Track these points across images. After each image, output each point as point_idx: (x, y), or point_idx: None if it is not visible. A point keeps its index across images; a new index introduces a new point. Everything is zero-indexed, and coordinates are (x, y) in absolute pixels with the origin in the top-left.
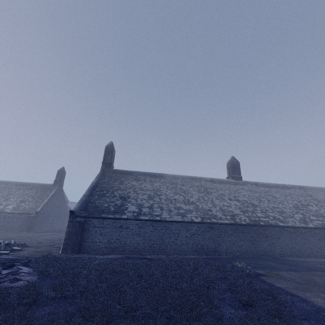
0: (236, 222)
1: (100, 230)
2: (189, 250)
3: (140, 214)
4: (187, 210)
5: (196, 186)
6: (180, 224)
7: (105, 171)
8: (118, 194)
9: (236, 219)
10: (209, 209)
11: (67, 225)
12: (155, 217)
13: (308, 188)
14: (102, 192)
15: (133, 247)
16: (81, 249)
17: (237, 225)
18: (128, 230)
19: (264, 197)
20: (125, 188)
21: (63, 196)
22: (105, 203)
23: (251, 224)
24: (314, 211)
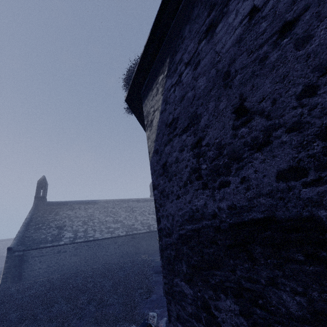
0: (150, 230)
1: (39, 259)
2: (117, 258)
3: (76, 238)
4: (115, 228)
5: (124, 207)
6: (110, 239)
7: (39, 205)
8: (54, 225)
9: (151, 228)
10: (133, 224)
11: (5, 261)
12: (89, 238)
13: None
14: (37, 225)
15: (71, 265)
16: (21, 278)
17: (151, 232)
18: (66, 253)
19: None
20: (61, 218)
21: None
22: (42, 235)
23: None
24: None
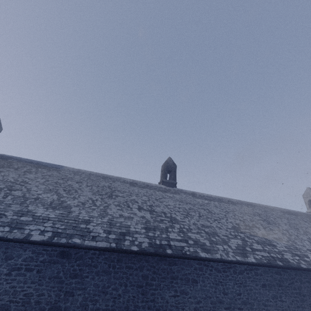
0: (120, 247)
1: None
2: None
3: None
4: (38, 219)
5: (100, 186)
6: None
7: None
8: None
9: (126, 240)
10: (88, 220)
11: None
12: None
13: (258, 205)
14: None
15: None
16: None
17: (121, 252)
18: None
19: (196, 211)
20: None
21: None
22: None
23: (147, 252)
24: (260, 236)
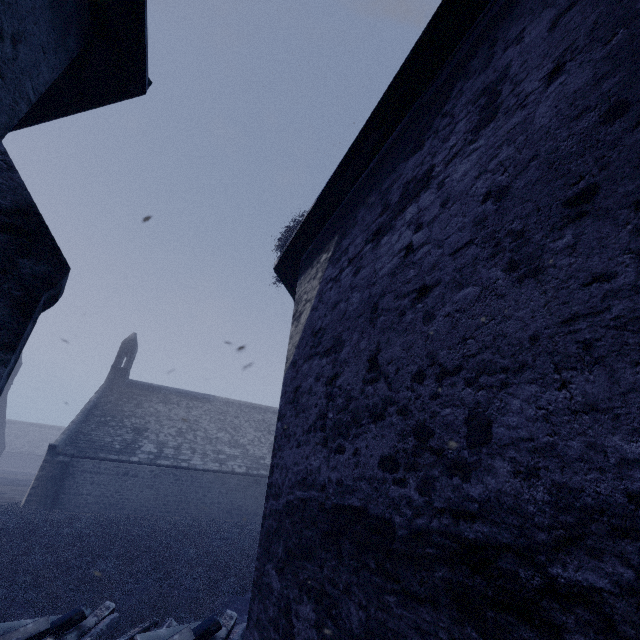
0: None
1: (92, 477)
2: (220, 512)
3: (159, 457)
4: (230, 456)
5: (256, 420)
6: (215, 474)
7: (115, 382)
8: (131, 423)
9: None
10: (263, 456)
11: (41, 466)
12: (180, 463)
13: None
14: (104, 418)
15: (139, 503)
16: (56, 503)
17: None
18: (137, 479)
19: None
20: (144, 415)
21: (3, 410)
22: (107, 437)
23: None
24: None
